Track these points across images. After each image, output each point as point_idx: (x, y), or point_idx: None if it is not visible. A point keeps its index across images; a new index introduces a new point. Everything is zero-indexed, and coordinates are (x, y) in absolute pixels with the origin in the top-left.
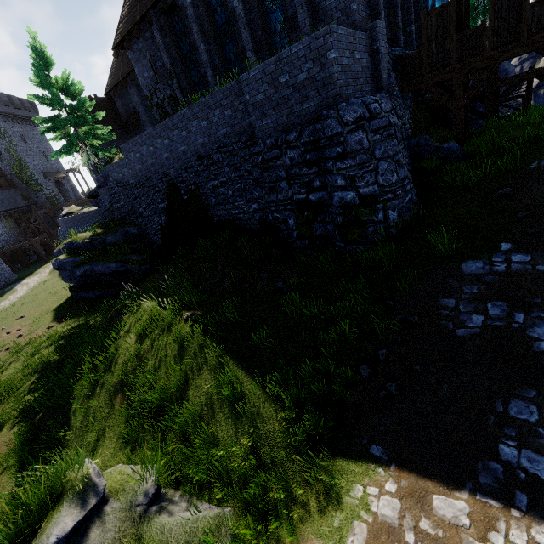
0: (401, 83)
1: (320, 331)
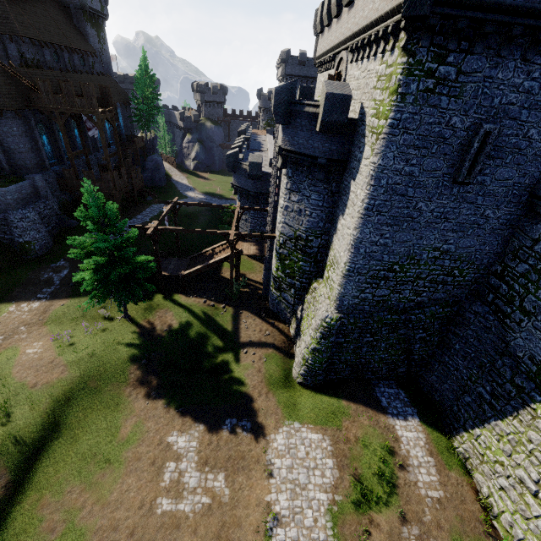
0: (60, 187)
1: (5, 283)
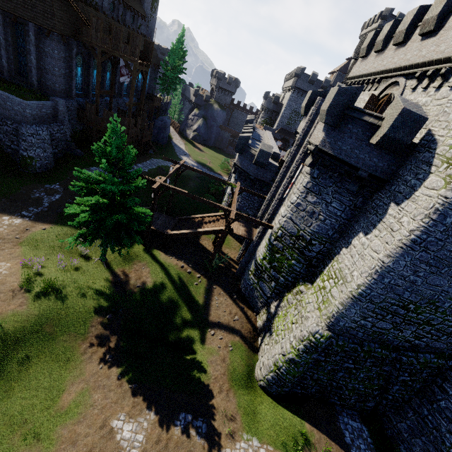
0: (78, 117)
1: None
